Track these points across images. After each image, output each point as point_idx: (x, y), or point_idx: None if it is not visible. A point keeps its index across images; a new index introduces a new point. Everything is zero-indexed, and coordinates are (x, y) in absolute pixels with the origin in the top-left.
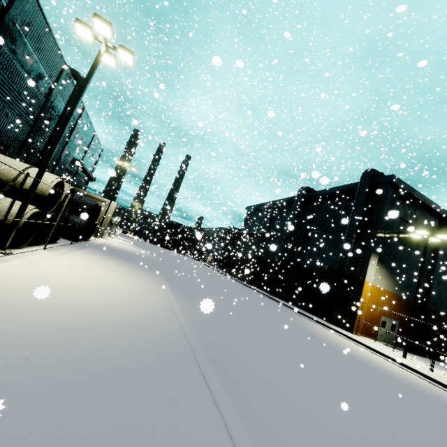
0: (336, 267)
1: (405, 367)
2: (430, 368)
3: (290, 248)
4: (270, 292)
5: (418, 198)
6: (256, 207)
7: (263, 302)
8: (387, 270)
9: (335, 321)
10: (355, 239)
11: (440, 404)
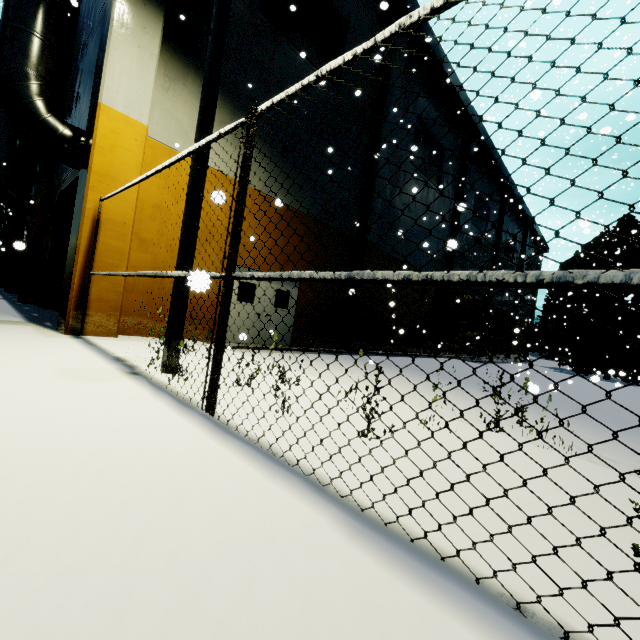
0: None
1: None
2: (207, 396)
3: None
4: None
5: None
6: None
7: None
8: (235, 112)
9: None
10: None
11: None
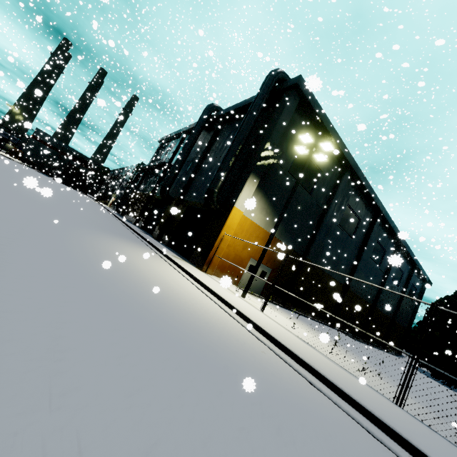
0: (207, 188)
1: (220, 300)
2: (262, 307)
3: (182, 181)
4: (150, 233)
5: (325, 124)
6: (168, 137)
7: (95, 221)
8: (269, 205)
9: (193, 259)
10: (237, 154)
11: (151, 336)
